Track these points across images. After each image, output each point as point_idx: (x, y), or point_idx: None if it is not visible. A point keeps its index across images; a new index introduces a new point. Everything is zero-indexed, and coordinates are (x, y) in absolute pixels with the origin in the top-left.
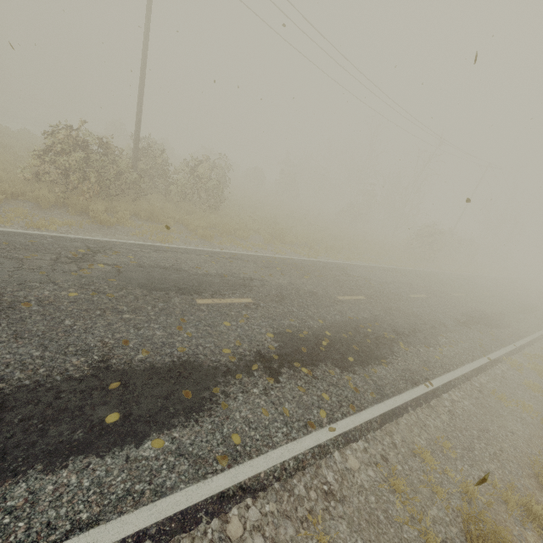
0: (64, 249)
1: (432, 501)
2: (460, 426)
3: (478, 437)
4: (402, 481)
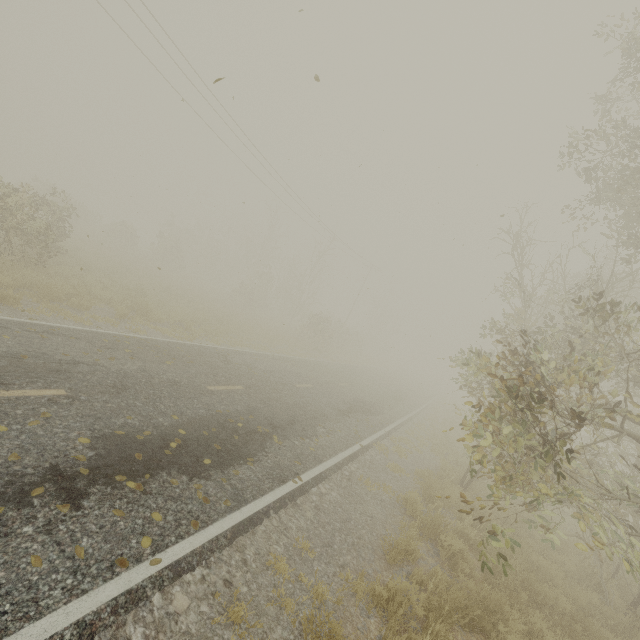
0: None
1: (278, 620)
2: (324, 521)
3: (340, 529)
4: (242, 606)
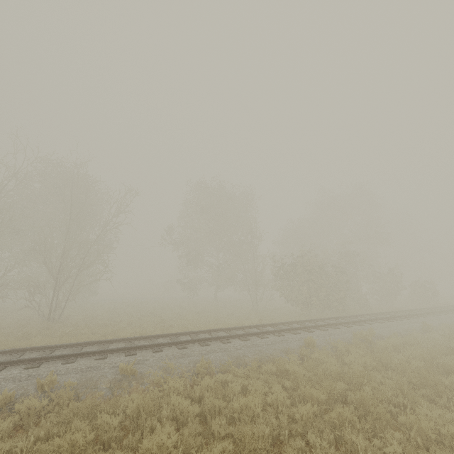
0: None
1: None
2: None
3: None
4: None
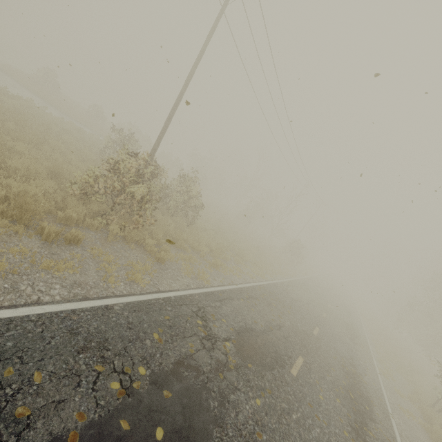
0: (189, 322)
1: None
2: None
3: None
4: None
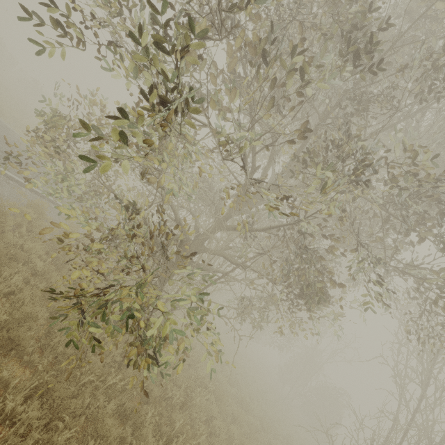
0: None
1: None
2: None
3: None
4: None
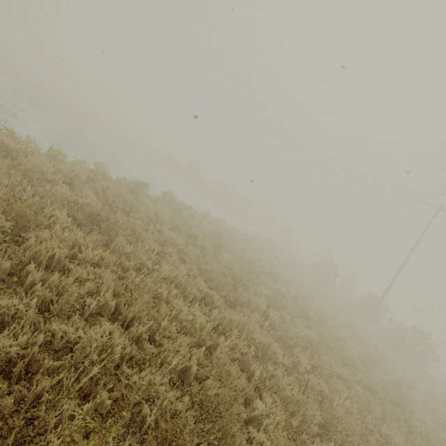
0: None
1: None
2: None
3: None
4: None
